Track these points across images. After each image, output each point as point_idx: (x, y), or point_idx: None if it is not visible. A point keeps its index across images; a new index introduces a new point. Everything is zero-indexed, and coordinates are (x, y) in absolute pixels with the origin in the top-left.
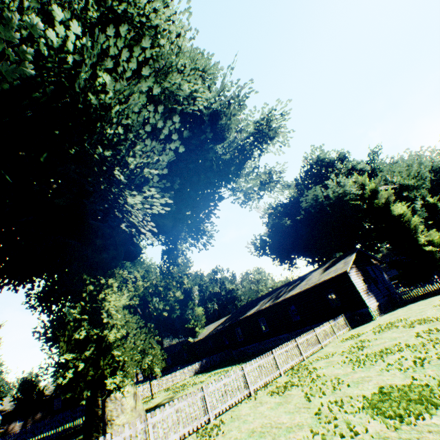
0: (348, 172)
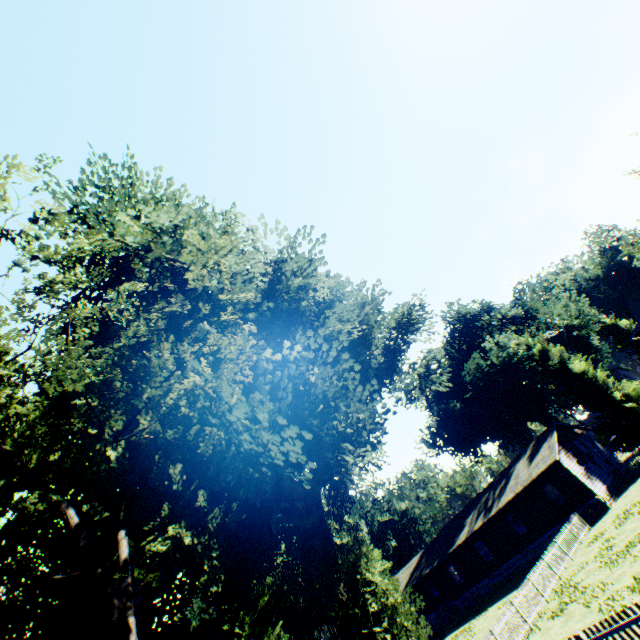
0: (500, 323)
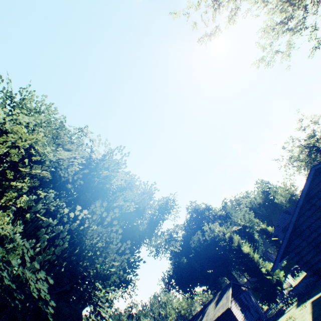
0: (213, 217)
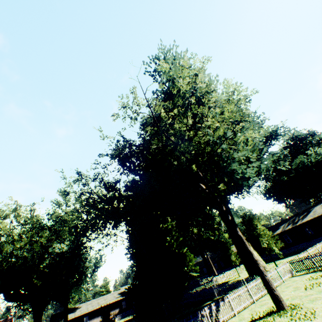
0: (317, 142)
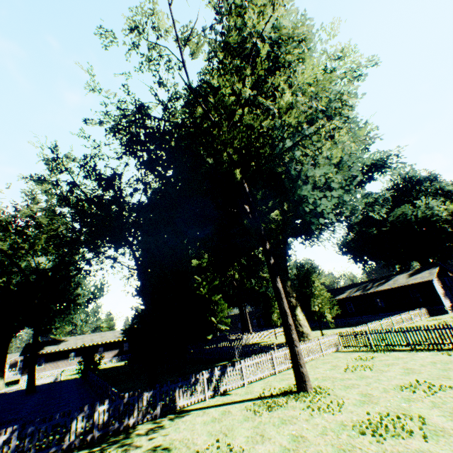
0: (435, 192)
